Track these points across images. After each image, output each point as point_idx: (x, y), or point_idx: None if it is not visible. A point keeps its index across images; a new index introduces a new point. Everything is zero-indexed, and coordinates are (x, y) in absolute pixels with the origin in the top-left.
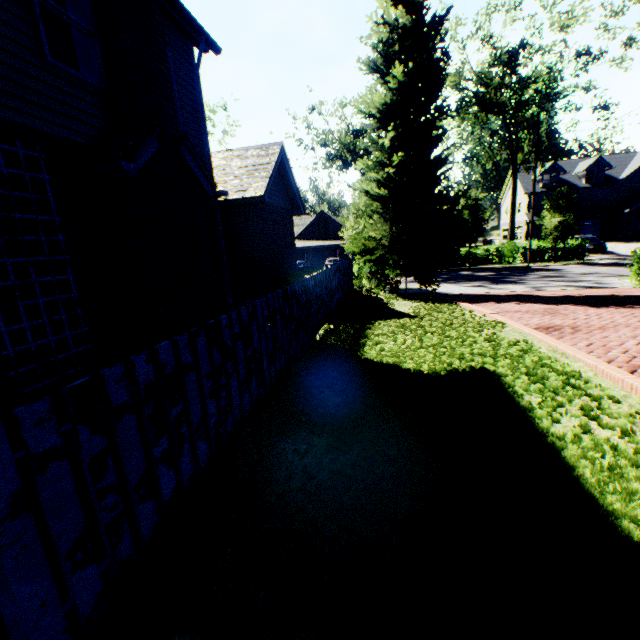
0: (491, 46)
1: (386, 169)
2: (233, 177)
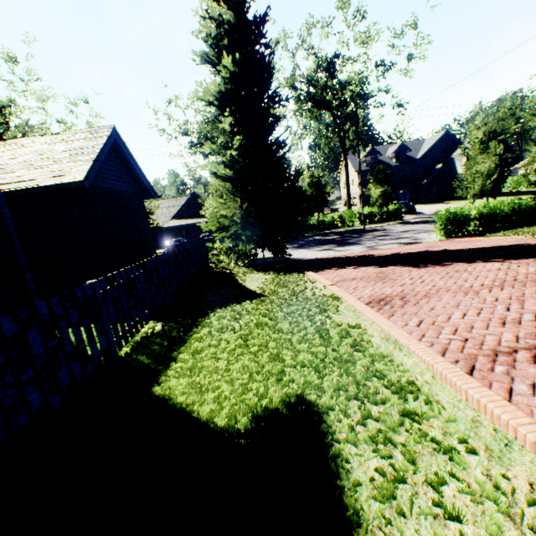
0: (314, 55)
1: (229, 151)
2: (52, 161)
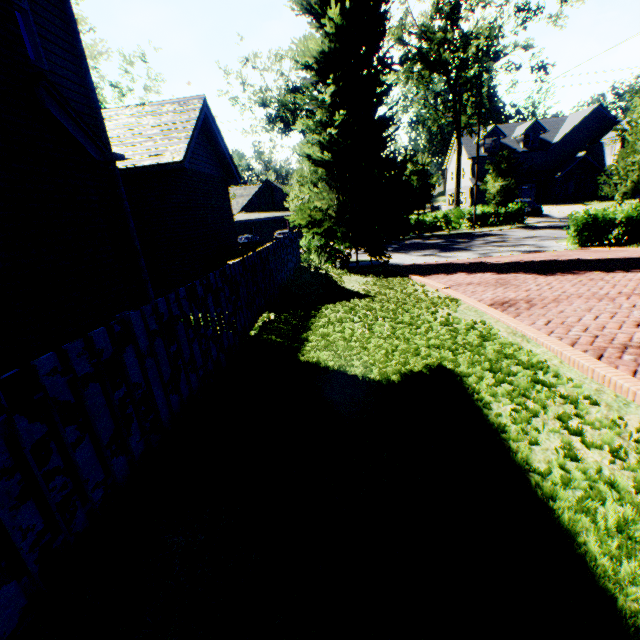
0: None
1: (328, 130)
2: (145, 138)
